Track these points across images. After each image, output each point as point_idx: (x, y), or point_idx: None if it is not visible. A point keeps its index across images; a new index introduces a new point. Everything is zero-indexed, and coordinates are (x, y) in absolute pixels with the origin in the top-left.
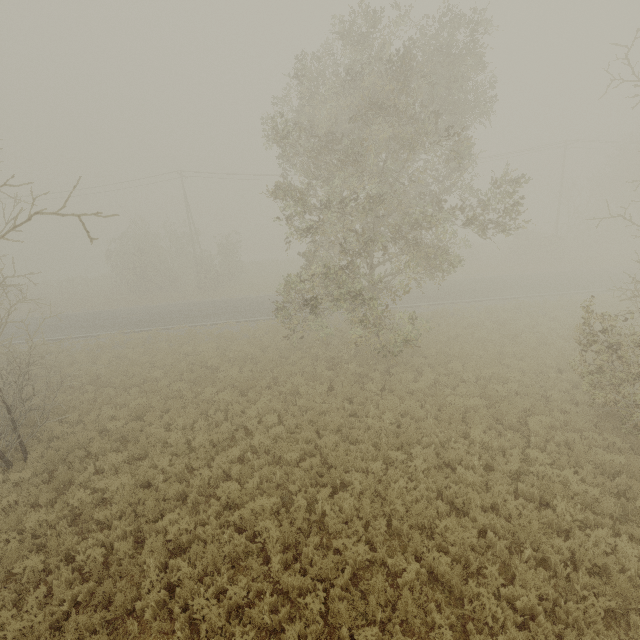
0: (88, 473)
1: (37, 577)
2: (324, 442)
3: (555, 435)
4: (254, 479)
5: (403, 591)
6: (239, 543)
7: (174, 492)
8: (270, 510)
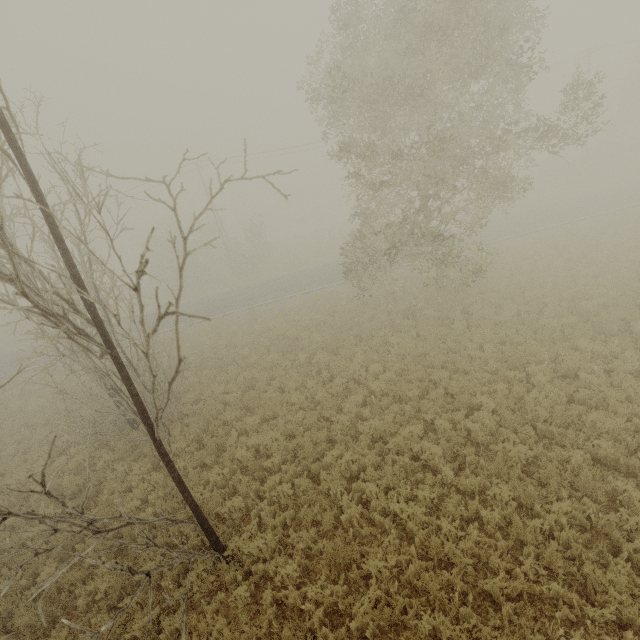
0: (234, 436)
1: (239, 515)
2: (439, 376)
3: None
4: (390, 415)
5: (582, 470)
6: (404, 464)
7: (322, 437)
8: (417, 436)
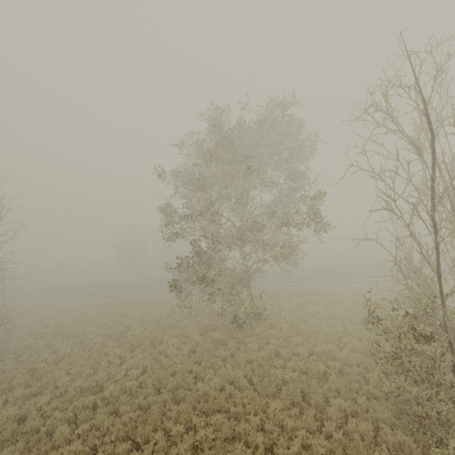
0: None
1: None
2: (153, 399)
3: (352, 422)
4: (84, 425)
5: None
6: None
7: (31, 427)
8: None
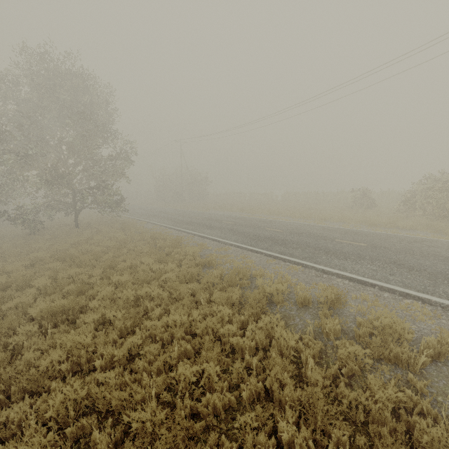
0: None
1: None
2: None
3: None
4: None
5: None
6: None
7: None
8: None
